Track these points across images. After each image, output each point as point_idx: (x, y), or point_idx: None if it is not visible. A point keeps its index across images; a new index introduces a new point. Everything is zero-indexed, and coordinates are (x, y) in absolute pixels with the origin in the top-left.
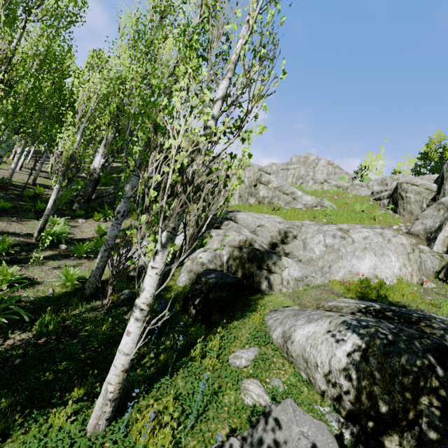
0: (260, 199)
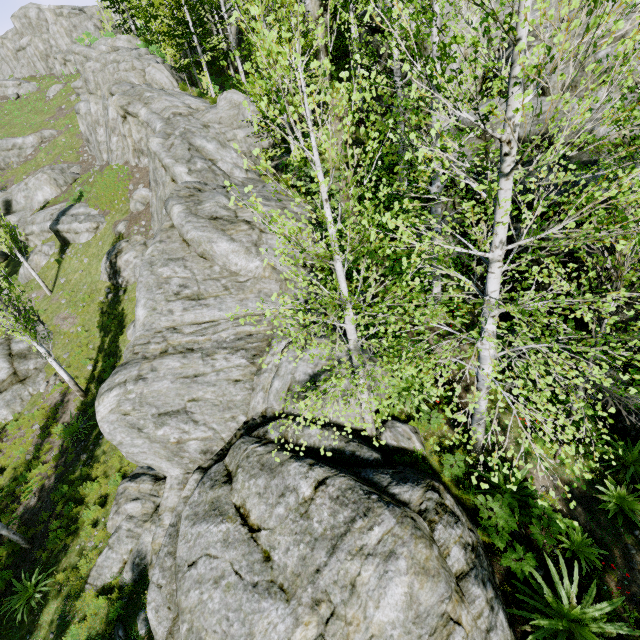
0: None
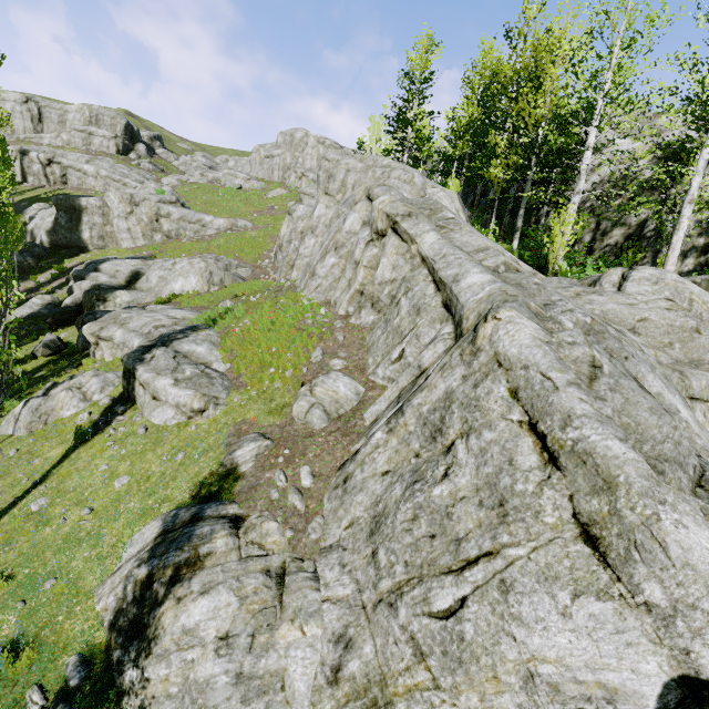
0: (167, 233)
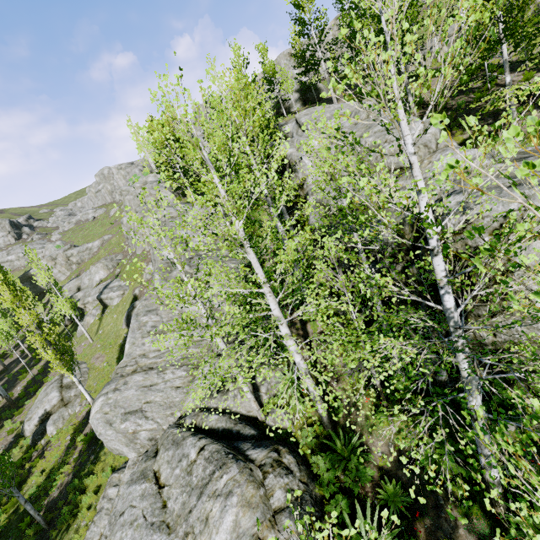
0: (77, 262)
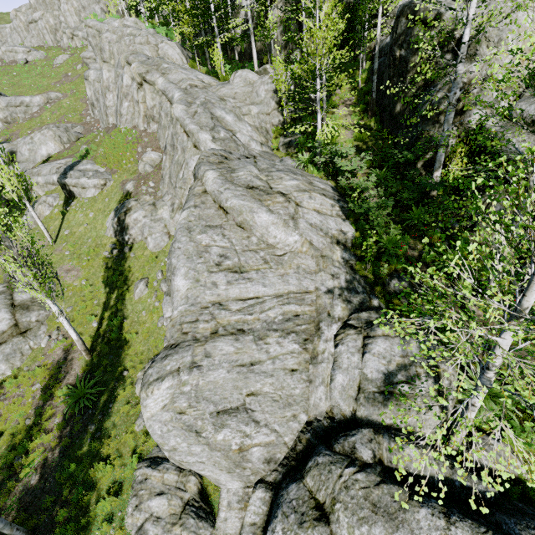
0: (4, 120)
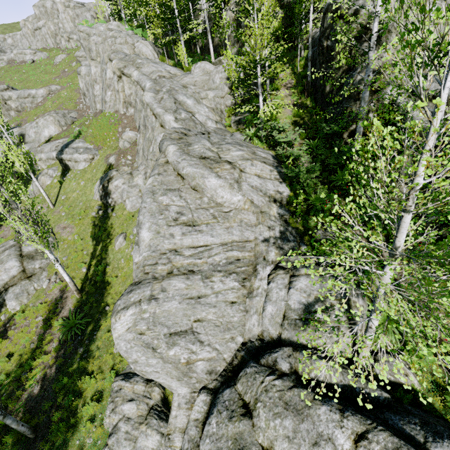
0: (16, 109)
